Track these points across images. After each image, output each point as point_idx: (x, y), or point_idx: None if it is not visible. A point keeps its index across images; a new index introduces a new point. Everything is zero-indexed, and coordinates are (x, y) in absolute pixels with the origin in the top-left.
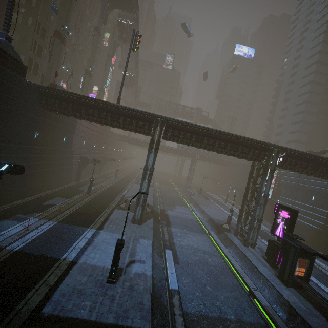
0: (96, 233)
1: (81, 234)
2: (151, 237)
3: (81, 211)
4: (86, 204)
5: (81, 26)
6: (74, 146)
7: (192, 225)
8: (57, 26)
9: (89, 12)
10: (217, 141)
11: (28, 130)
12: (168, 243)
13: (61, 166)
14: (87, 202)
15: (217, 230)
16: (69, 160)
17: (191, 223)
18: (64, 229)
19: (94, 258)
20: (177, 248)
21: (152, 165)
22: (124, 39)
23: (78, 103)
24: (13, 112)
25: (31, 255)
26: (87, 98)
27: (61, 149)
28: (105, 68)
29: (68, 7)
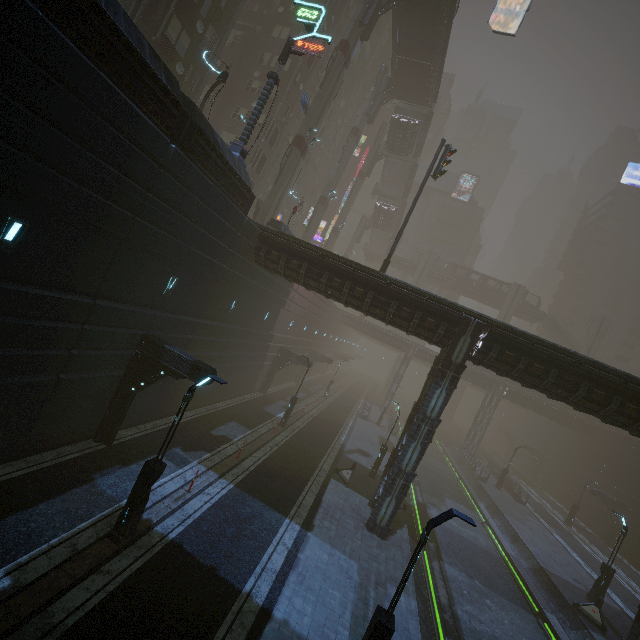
0: (301, 537)
1: (275, 533)
2: (412, 588)
3: (272, 468)
4: (279, 450)
5: (327, 126)
6: (275, 327)
7: (492, 572)
8: (301, 130)
9: (344, 104)
10: (615, 396)
11: (226, 298)
12: (451, 618)
13: (249, 361)
14: (281, 447)
15: (562, 612)
16: (263, 351)
17: (490, 563)
18: (246, 508)
19: (303, 614)
20: (466, 637)
21: (437, 414)
22: (397, 148)
23: (318, 264)
24: (217, 268)
25: (194, 561)
26: (338, 257)
27: (258, 332)
28: (350, 195)
29: (325, 101)
